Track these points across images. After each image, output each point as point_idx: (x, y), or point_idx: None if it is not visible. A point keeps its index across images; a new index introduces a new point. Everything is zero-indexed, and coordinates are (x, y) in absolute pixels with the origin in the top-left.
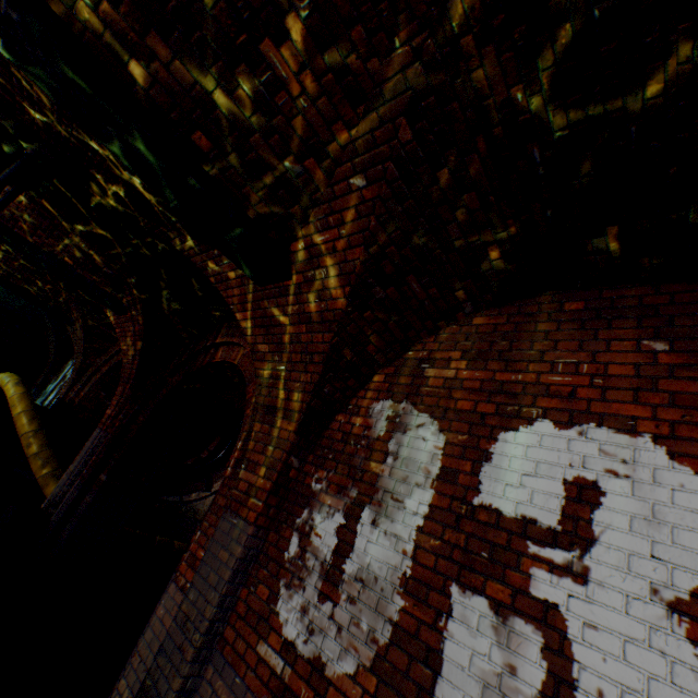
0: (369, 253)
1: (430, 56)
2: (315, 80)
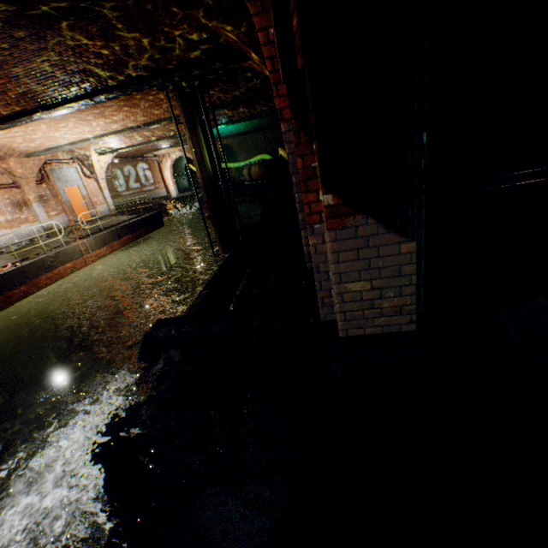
0: (236, 35)
1: (175, 5)
2: (179, 28)
